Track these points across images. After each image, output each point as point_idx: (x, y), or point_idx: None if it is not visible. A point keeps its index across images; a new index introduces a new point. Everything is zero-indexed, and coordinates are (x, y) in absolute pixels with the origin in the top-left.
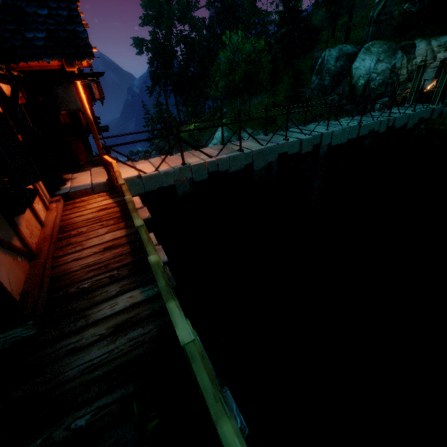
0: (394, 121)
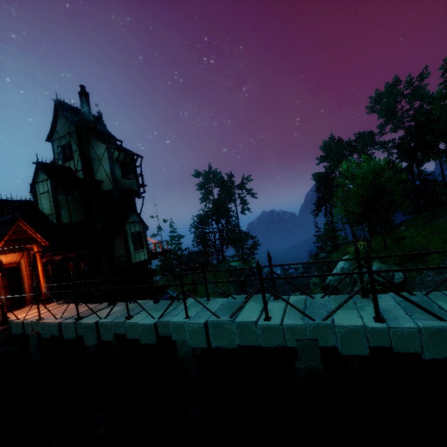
0: (390, 335)
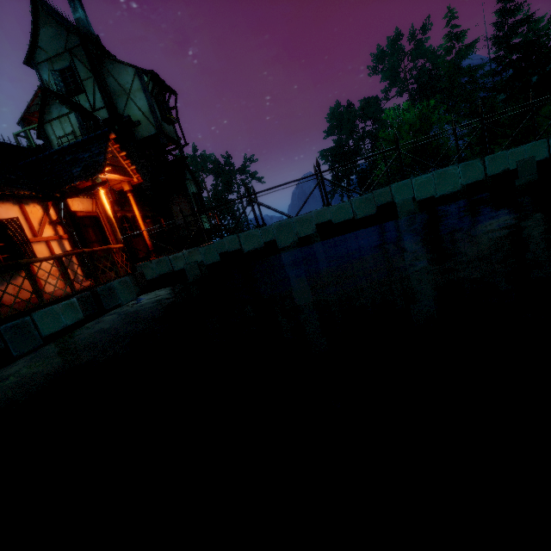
0: None
